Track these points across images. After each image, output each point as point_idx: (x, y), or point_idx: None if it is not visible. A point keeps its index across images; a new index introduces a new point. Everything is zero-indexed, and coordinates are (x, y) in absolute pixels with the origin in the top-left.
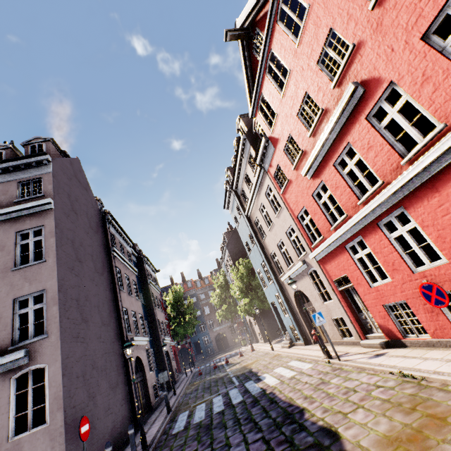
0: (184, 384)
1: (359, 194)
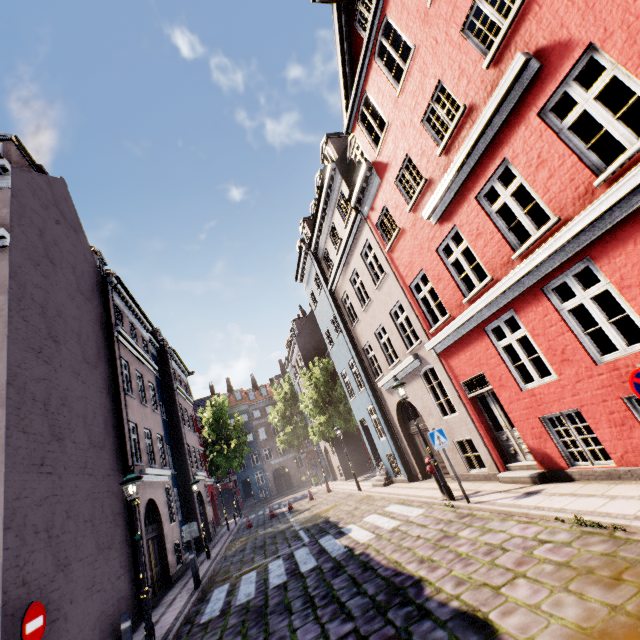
0: (224, 542)
1: (515, 242)
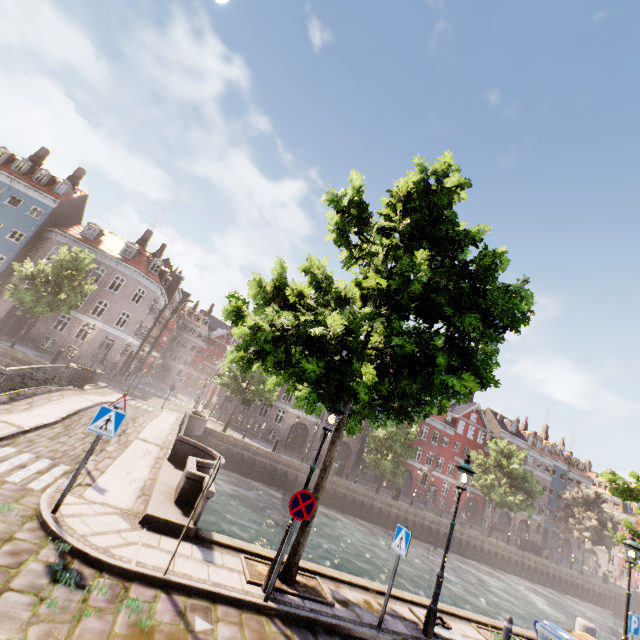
0: None
1: None
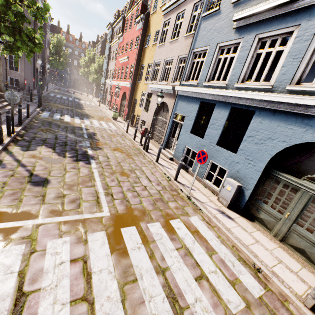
0: (51, 88)
1: (121, 78)
